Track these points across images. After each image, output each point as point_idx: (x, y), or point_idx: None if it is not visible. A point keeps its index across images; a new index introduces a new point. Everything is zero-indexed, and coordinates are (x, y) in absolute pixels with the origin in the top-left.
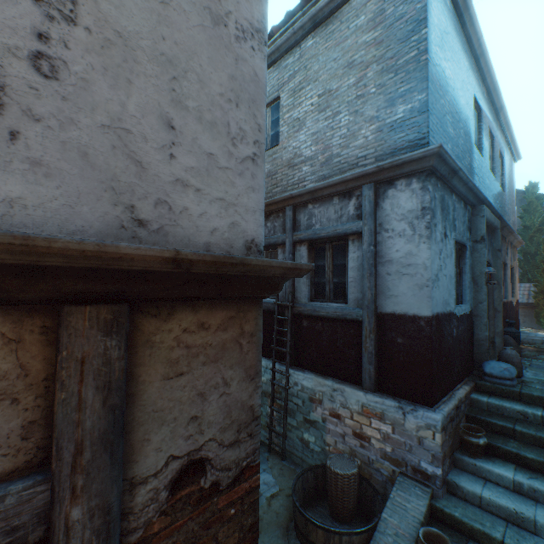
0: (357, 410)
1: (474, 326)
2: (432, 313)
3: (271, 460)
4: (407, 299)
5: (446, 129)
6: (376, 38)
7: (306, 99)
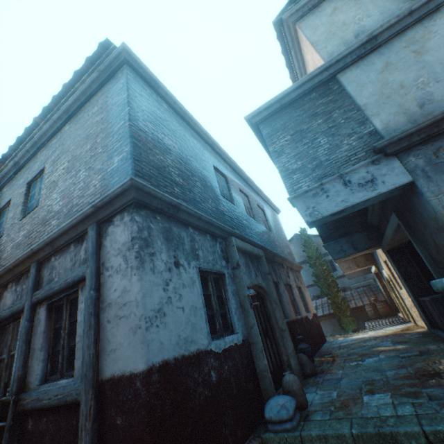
0: None
1: (254, 356)
2: (149, 363)
3: None
4: (125, 351)
5: (171, 177)
6: (103, 118)
7: (61, 165)
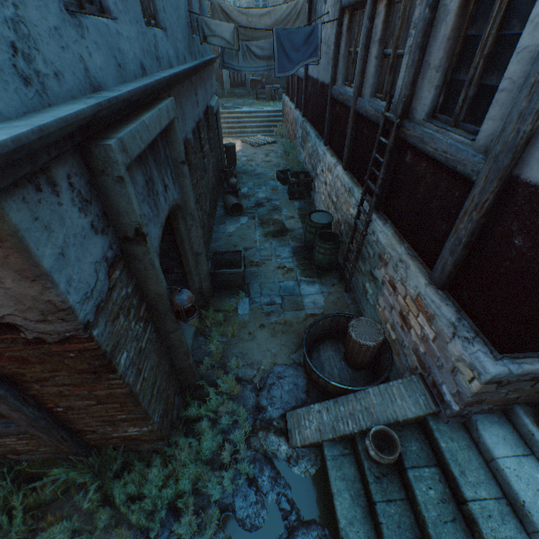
0: (411, 295)
1: None
2: None
3: (335, 287)
4: None
5: None
6: None
7: None
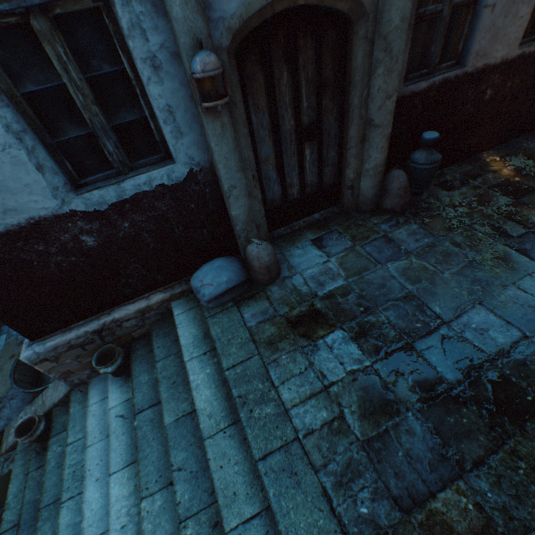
0: None
1: (223, 195)
2: None
3: None
4: None
5: None
6: None
7: None
